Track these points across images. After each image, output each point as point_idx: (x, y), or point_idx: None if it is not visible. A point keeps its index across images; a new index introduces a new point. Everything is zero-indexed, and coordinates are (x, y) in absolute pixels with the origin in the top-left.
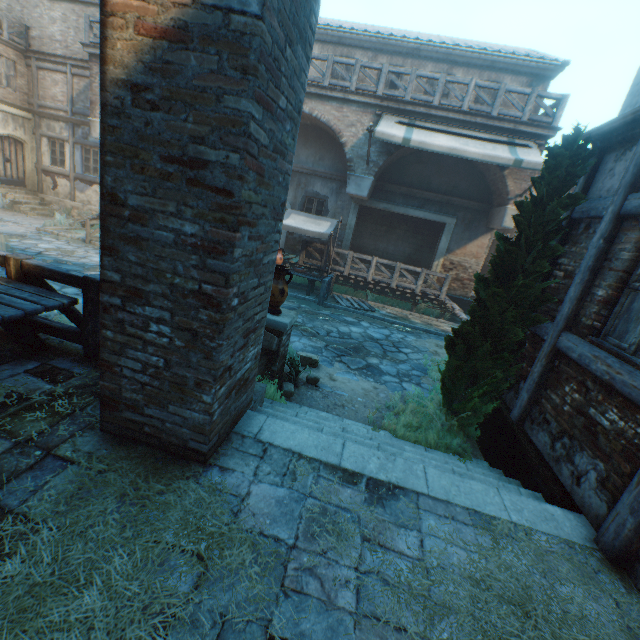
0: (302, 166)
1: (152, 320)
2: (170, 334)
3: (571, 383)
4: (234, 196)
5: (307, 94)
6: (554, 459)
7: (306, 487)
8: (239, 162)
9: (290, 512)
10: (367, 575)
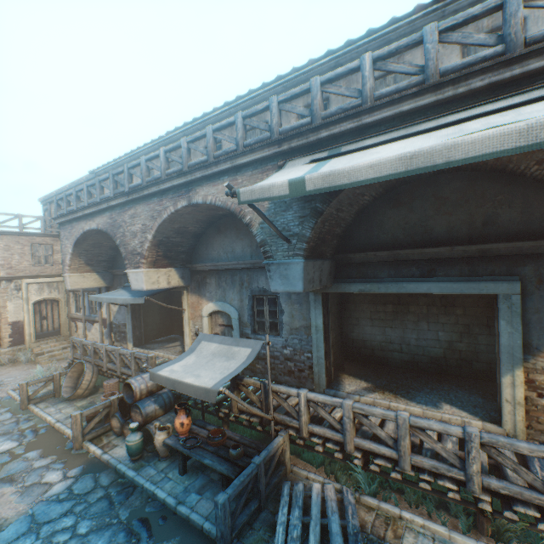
0: (237, 261)
1: None
2: None
3: None
4: None
5: (196, 181)
6: None
7: None
8: None
9: None
10: None
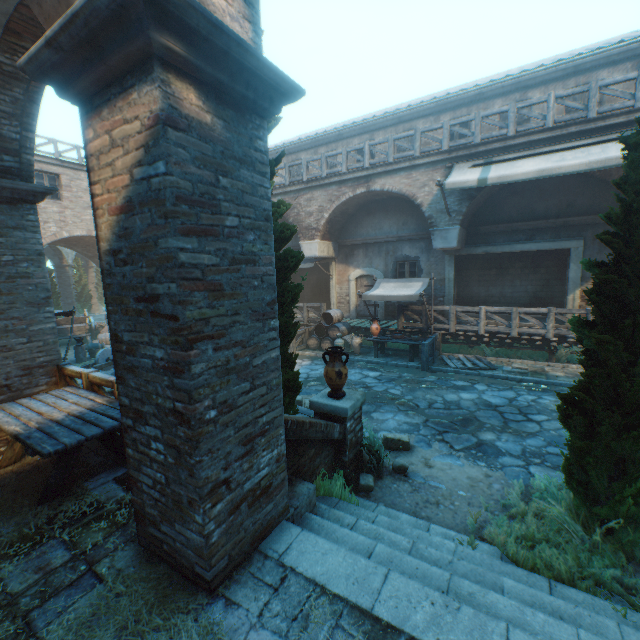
0: (386, 236)
1: (152, 438)
2: (164, 451)
3: None
4: (179, 319)
5: (375, 175)
6: None
7: None
8: (177, 289)
9: None
10: None
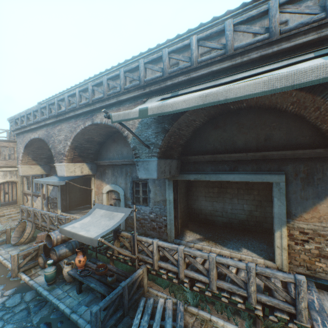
0: (124, 160)
1: None
2: None
3: None
4: None
5: (97, 110)
6: None
7: None
8: None
9: None
10: None
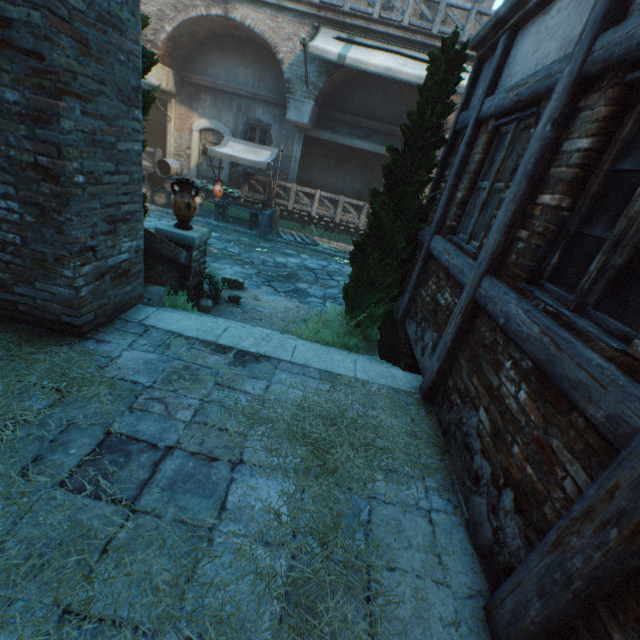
0: (241, 88)
1: None
2: (20, 210)
3: (433, 278)
4: (46, 60)
5: None
6: (415, 342)
7: (177, 354)
8: (42, 21)
9: (155, 368)
10: (209, 403)
